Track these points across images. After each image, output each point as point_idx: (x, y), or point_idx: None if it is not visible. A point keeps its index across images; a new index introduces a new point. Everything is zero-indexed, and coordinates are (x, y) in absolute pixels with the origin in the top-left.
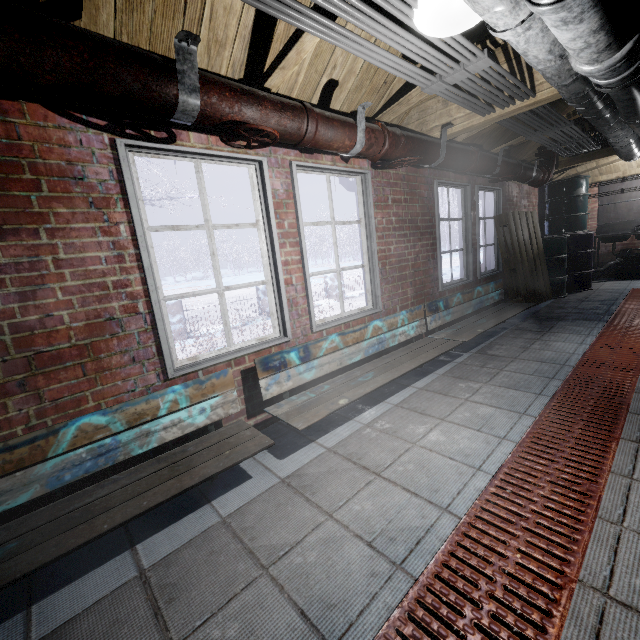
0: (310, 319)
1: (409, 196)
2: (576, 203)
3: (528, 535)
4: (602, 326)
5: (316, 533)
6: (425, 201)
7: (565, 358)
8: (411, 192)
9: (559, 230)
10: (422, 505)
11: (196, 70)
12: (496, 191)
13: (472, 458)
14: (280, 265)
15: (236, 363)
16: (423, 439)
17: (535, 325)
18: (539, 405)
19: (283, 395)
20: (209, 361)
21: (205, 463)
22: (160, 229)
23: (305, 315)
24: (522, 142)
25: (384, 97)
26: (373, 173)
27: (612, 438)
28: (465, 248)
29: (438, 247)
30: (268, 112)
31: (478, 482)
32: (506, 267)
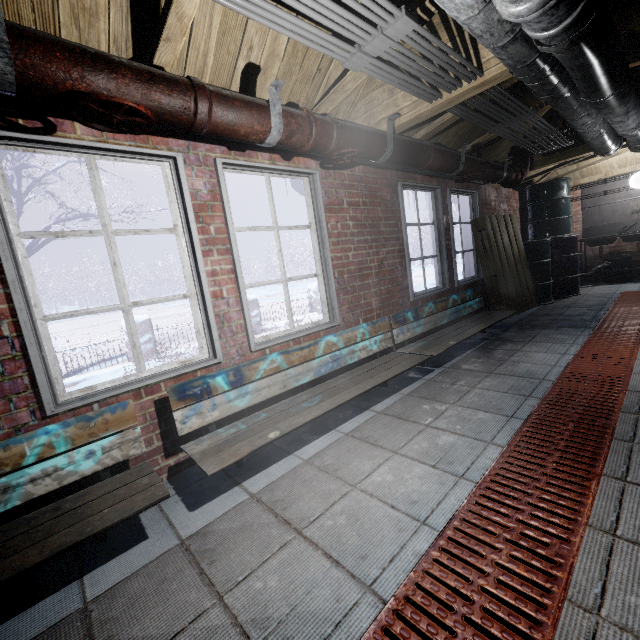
0: (247, 336)
1: (369, 199)
2: (558, 206)
3: (470, 632)
4: (588, 333)
5: (192, 629)
6: (388, 204)
7: (545, 371)
8: (371, 195)
9: (543, 234)
10: (341, 580)
11: (1, 19)
12: (471, 195)
13: (419, 506)
14: (204, 275)
15: (148, 392)
16: (366, 479)
17: (517, 334)
18: (509, 431)
19: (208, 428)
20: (108, 391)
21: (71, 527)
22: (37, 235)
23: (241, 332)
24: (489, 139)
25: (321, 87)
26: (323, 174)
27: (592, 475)
28: (439, 254)
29: (406, 253)
30: (132, 84)
31: (419, 543)
32: (486, 273)
